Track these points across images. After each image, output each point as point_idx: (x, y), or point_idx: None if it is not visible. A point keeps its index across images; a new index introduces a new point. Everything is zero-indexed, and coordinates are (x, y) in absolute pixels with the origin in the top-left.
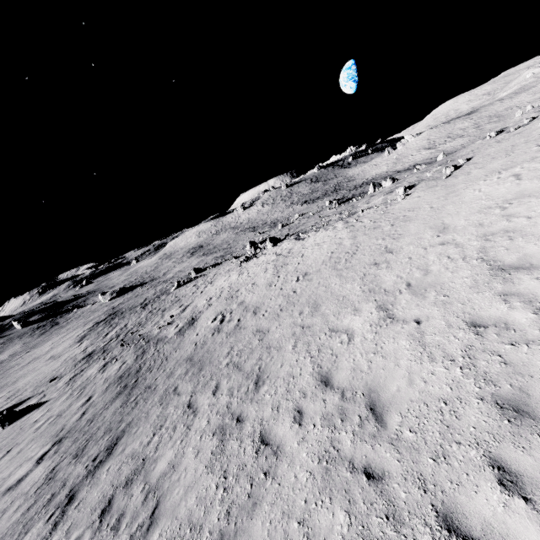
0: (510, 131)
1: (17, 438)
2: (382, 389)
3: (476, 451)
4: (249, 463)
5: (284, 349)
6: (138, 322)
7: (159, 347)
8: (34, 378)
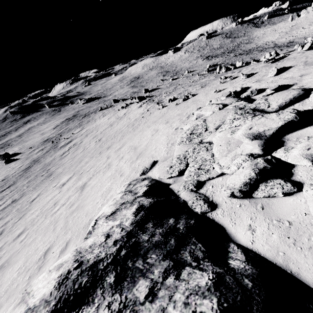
0: (218, 83)
1: (2, 171)
2: (30, 211)
3: (9, 238)
4: (3, 215)
5: (50, 179)
6: (70, 128)
7: (52, 151)
8: (31, 143)
